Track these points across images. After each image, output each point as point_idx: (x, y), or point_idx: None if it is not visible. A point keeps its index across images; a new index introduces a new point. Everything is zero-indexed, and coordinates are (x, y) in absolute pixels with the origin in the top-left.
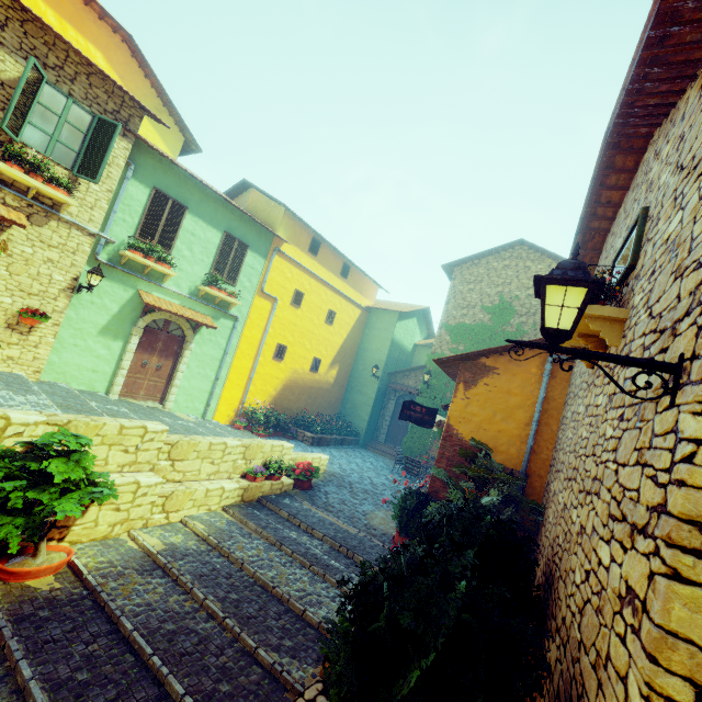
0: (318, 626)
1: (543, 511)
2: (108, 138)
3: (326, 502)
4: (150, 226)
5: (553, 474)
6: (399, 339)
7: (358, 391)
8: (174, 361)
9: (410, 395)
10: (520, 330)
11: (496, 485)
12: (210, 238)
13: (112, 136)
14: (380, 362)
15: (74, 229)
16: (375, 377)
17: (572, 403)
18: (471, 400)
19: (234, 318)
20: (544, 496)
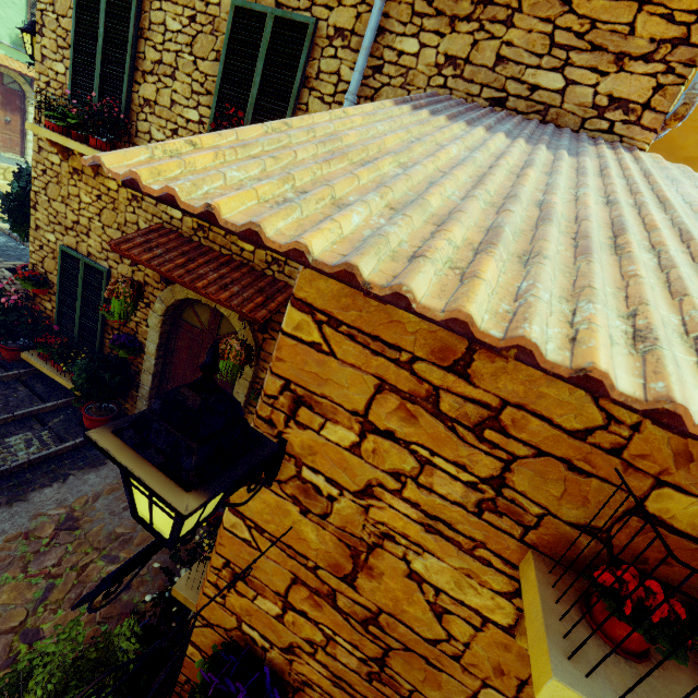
0: None
1: None
2: None
3: None
4: None
5: None
6: None
7: None
8: (22, 117)
9: None
10: None
11: None
12: None
13: None
14: None
15: None
16: None
17: None
18: None
19: None
20: None
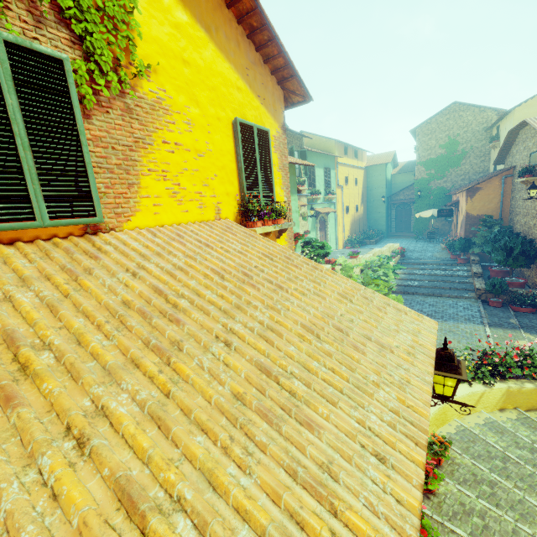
0: (458, 276)
1: (512, 227)
2: (305, 158)
3: (416, 257)
4: (310, 182)
5: (513, 216)
6: (387, 177)
7: (374, 212)
8: (324, 231)
9: (403, 204)
10: (464, 152)
11: (495, 225)
12: (321, 174)
13: (306, 156)
14: (382, 193)
15: (303, 198)
16: (384, 202)
17: (517, 193)
18: (474, 202)
19: (333, 203)
20: (510, 223)
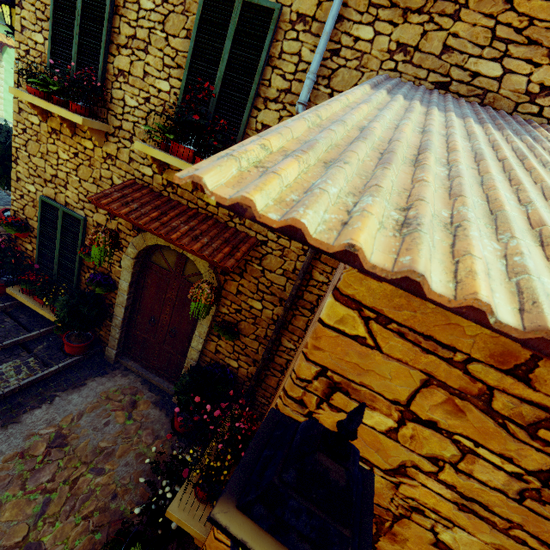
0: None
1: None
2: None
3: None
4: None
5: None
6: None
7: None
8: None
9: None
10: None
11: None
12: None
13: None
14: None
15: None
16: None
17: None
18: None
19: None
20: None
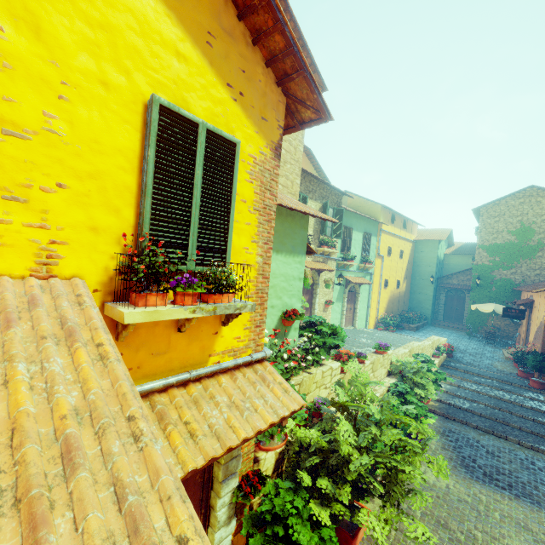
0: (531, 409)
1: None
2: (341, 217)
3: (467, 362)
4: (344, 244)
5: None
6: (439, 255)
7: (419, 292)
8: (354, 304)
9: (455, 289)
10: (541, 243)
11: None
12: (359, 238)
13: (342, 215)
14: (431, 273)
15: (332, 261)
16: (432, 283)
17: None
18: None
19: (369, 274)
20: None
